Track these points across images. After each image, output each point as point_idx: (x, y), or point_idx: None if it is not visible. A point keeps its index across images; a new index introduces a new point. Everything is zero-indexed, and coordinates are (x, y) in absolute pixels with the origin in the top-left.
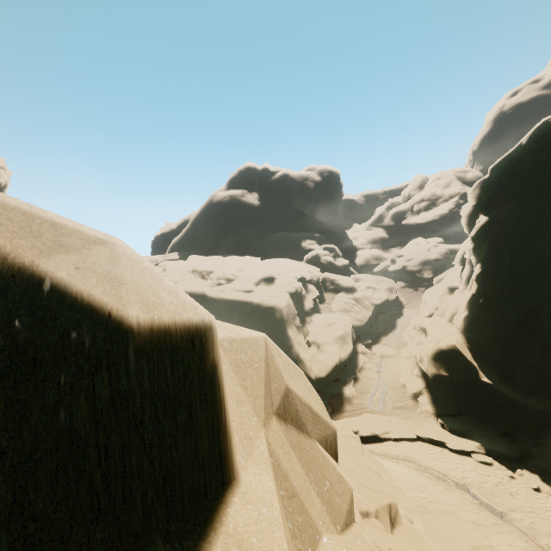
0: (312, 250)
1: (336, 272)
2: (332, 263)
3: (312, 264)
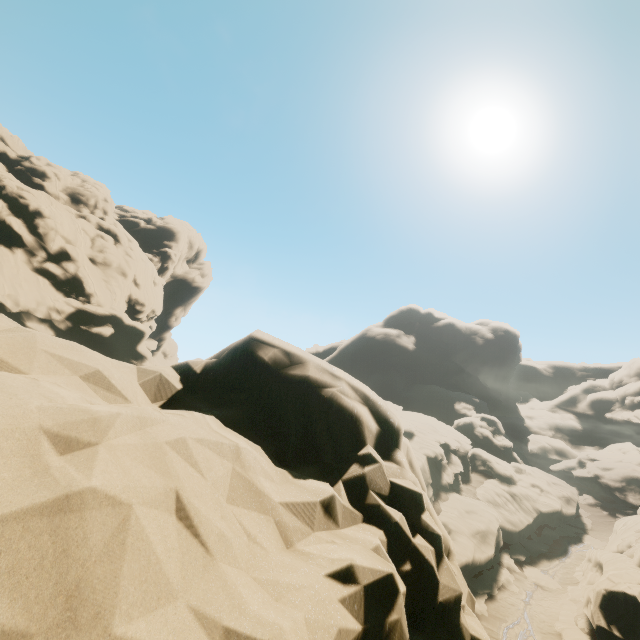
0: (467, 415)
1: (492, 452)
2: (489, 438)
3: (463, 433)
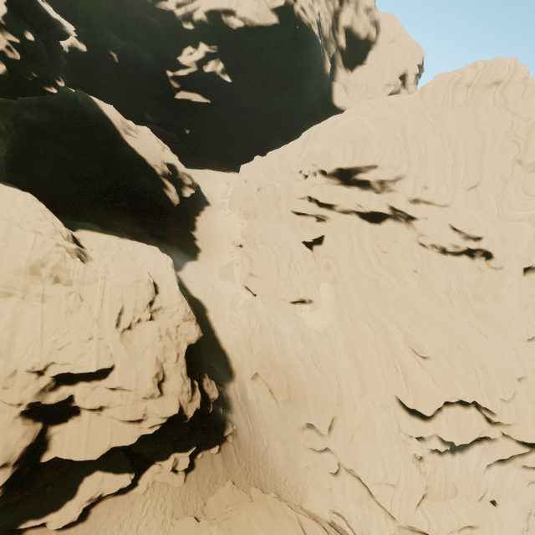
0: None
1: None
2: None
3: None
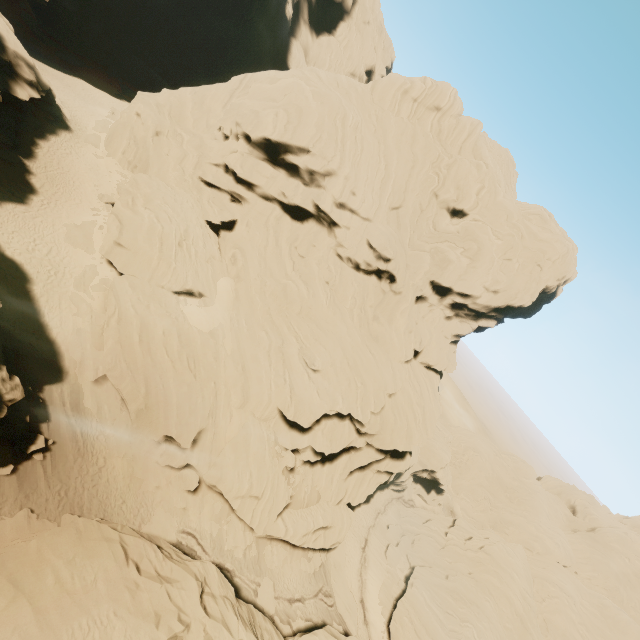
0: None
1: None
2: None
3: None
